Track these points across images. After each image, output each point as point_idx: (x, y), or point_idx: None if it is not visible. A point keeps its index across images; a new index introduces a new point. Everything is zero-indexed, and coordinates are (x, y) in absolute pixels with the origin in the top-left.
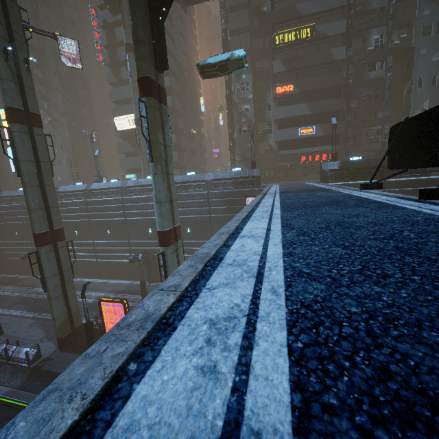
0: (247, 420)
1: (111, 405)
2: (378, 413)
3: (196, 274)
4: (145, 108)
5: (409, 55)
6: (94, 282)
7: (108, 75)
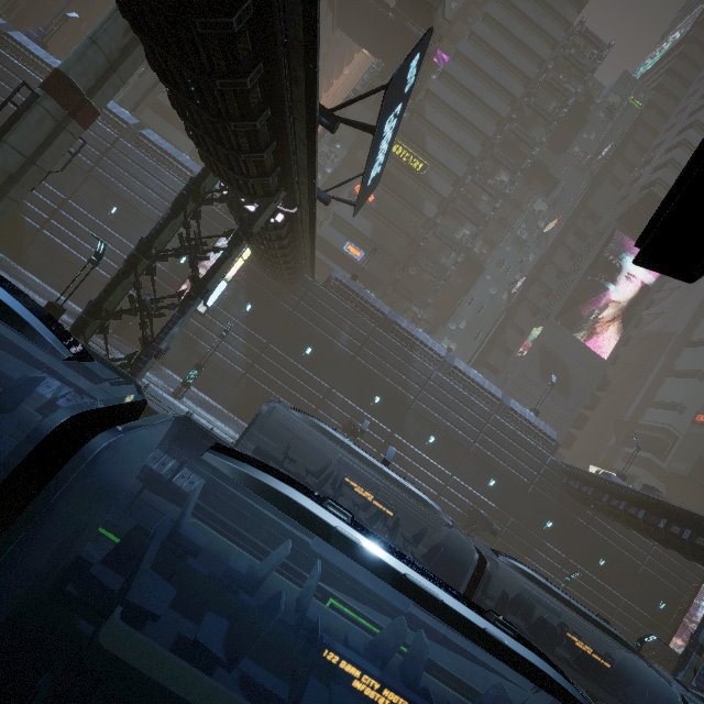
0: None
1: None
2: None
3: None
4: None
5: (479, 274)
6: None
7: None
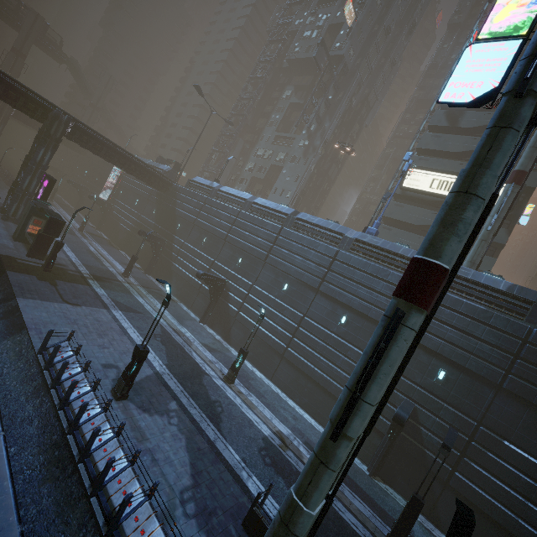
0: None
1: None
2: None
3: None
4: None
5: None
6: (261, 381)
7: (437, 115)
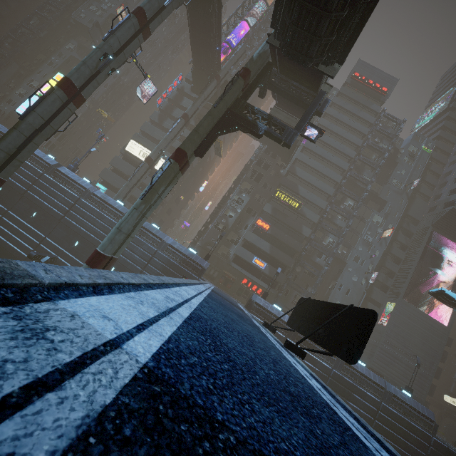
0: (177, 311)
1: (140, 288)
2: (206, 329)
3: (160, 282)
4: (168, 166)
5: (342, 265)
6: None
7: (155, 114)
